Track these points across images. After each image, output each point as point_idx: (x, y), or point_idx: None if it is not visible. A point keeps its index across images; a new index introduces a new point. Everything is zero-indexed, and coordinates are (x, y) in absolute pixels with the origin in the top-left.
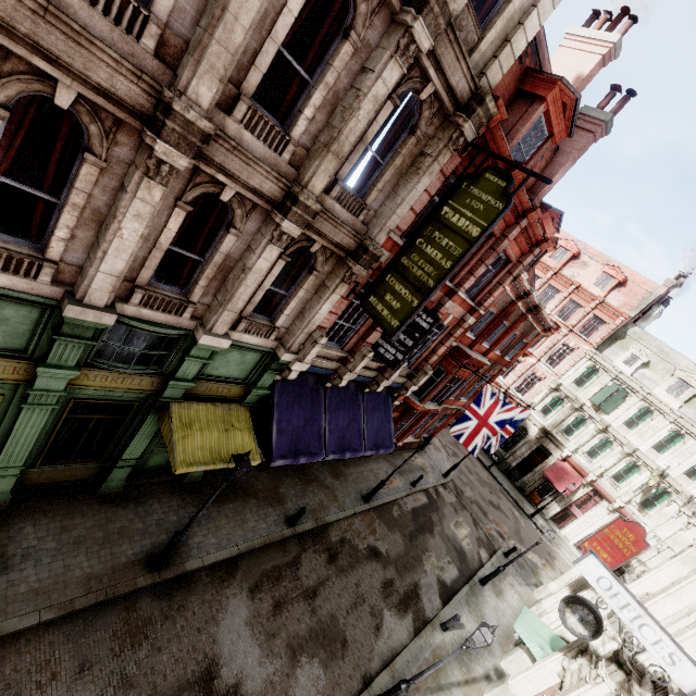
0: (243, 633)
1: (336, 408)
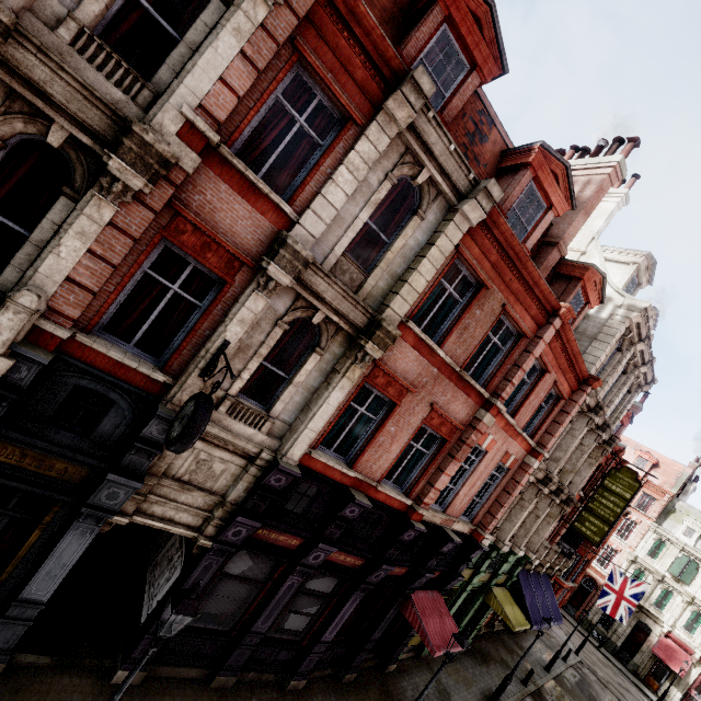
0: None
1: (536, 588)
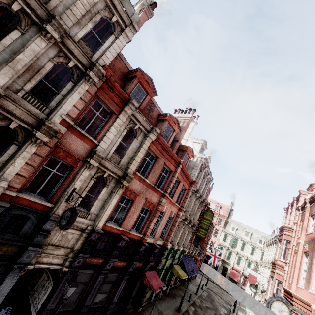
0: None
1: (188, 262)
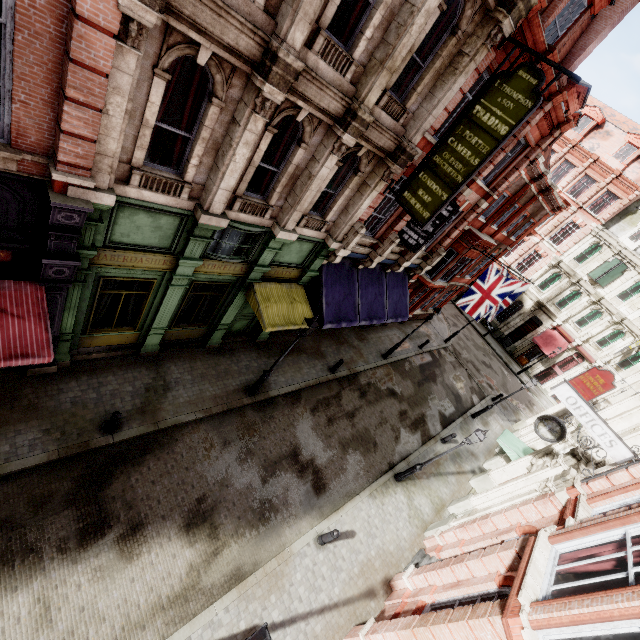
0: (311, 434)
1: (366, 286)
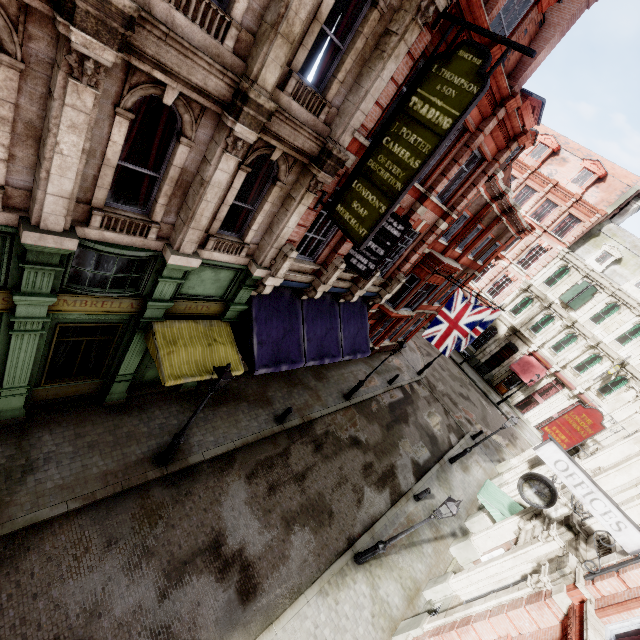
0: (243, 511)
1: (313, 319)
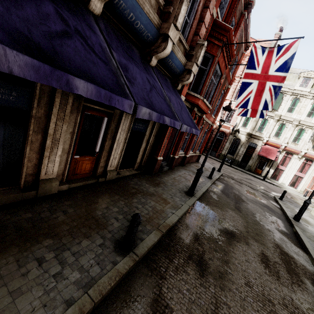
0: None
1: (124, 57)
